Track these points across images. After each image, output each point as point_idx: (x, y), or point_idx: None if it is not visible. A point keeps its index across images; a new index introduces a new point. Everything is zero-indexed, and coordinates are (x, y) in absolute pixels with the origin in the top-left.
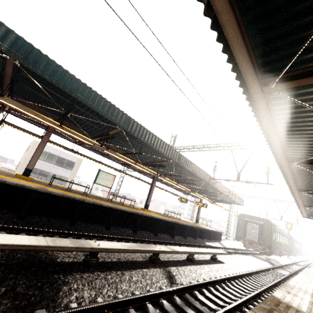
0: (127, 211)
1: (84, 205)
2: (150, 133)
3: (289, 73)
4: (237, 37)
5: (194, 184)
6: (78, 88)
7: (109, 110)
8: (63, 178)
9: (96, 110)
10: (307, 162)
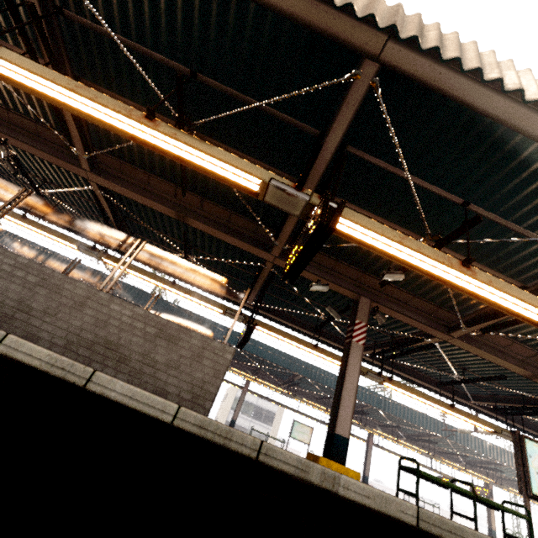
0: None
1: None
2: (333, 375)
3: (366, 345)
4: (324, 339)
5: (431, 441)
6: (265, 350)
7: (289, 361)
8: (262, 438)
9: (278, 364)
10: (482, 399)
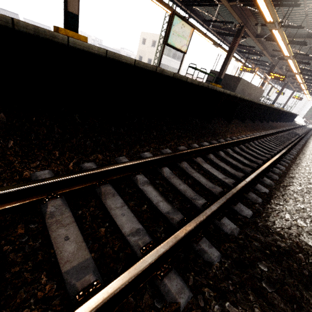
0: (295, 114)
1: (289, 114)
2: None
3: None
4: None
5: None
6: None
7: None
8: (175, 70)
9: None
10: None
